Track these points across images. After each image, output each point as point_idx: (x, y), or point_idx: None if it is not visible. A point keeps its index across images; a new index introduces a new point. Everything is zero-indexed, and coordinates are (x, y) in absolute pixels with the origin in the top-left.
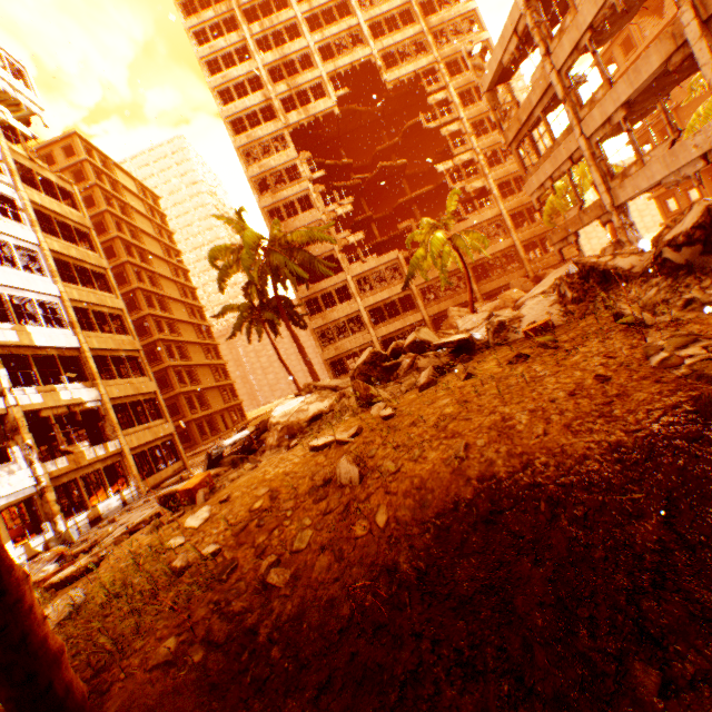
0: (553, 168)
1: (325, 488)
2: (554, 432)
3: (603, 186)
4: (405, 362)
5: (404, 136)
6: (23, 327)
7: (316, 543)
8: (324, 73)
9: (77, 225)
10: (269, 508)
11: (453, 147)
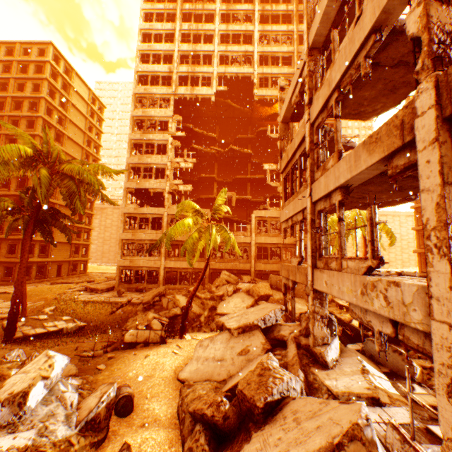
0: (293, 211)
1: None
2: None
3: (311, 259)
4: None
5: (258, 135)
6: None
7: None
8: (215, 72)
9: None
10: None
11: None
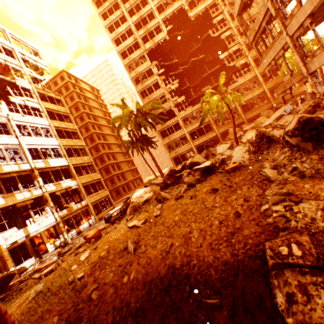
0: (274, 54)
1: (124, 252)
2: (204, 246)
3: (301, 62)
4: (184, 174)
5: (203, 42)
6: (46, 160)
7: (112, 281)
8: (160, 20)
9: (64, 113)
10: (105, 257)
11: (229, 43)
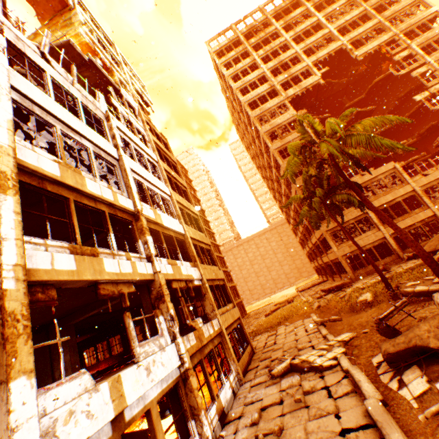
0: None
1: None
2: None
3: None
4: None
5: (367, 92)
6: (155, 210)
7: None
8: (309, 63)
9: (170, 160)
10: None
11: (412, 90)
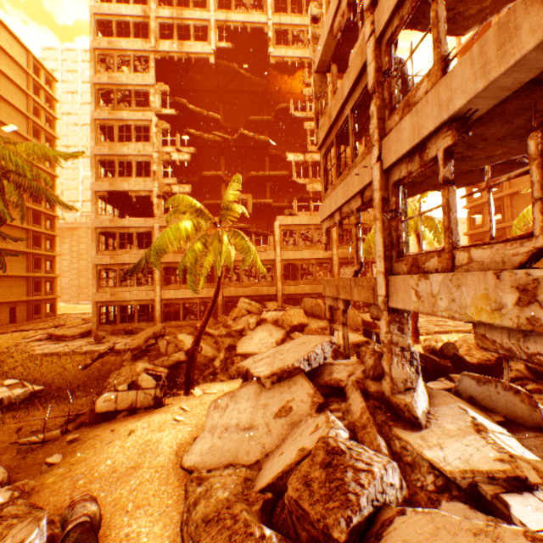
0: (344, 198)
1: None
2: None
3: (384, 262)
4: None
5: (277, 116)
6: None
7: None
8: (213, 19)
9: None
10: None
11: None
